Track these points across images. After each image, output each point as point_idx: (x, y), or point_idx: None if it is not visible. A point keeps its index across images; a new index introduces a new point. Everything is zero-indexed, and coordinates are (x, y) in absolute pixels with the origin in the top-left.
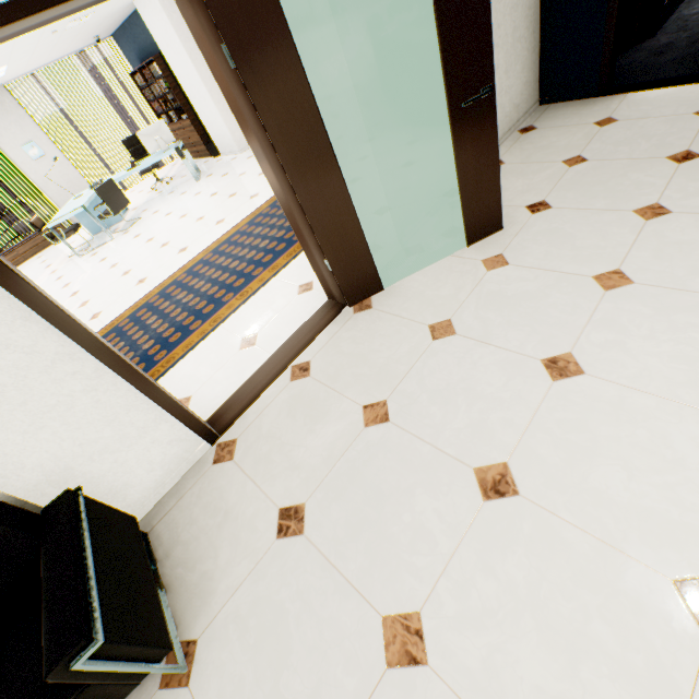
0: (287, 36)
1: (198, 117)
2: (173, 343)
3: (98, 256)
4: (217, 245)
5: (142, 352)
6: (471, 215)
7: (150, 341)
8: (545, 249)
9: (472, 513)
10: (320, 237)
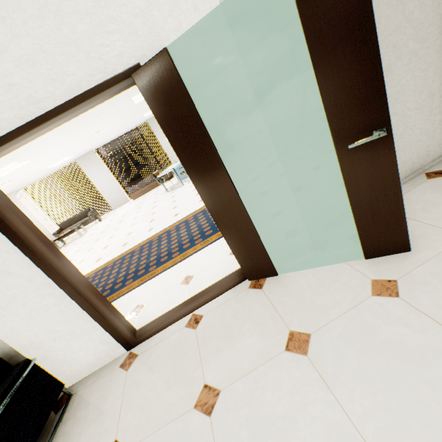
0: (193, 109)
1: None
2: (161, 262)
3: (173, 193)
4: None
5: (148, 261)
6: (367, 234)
7: (155, 256)
8: None
9: None
10: (223, 231)
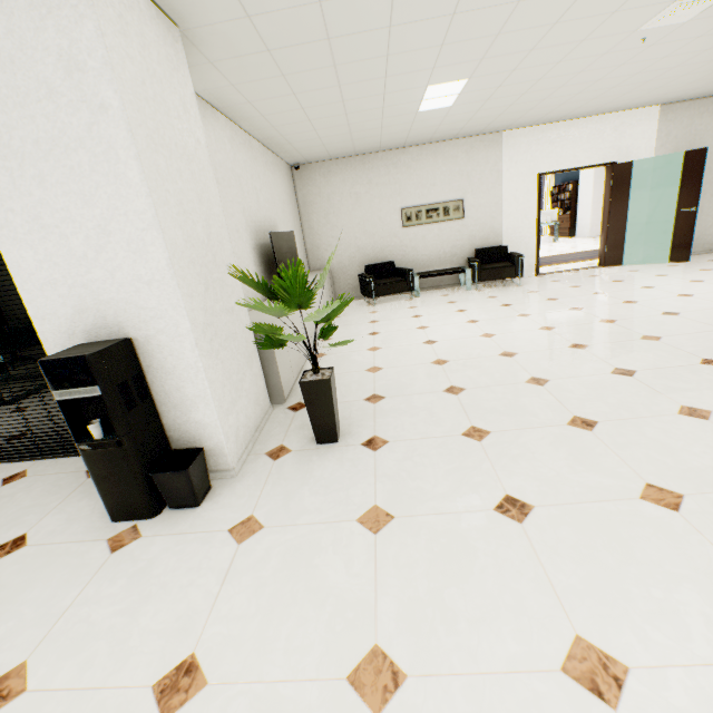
0: (629, 182)
1: (575, 215)
2: None
3: None
4: (556, 256)
5: None
6: (673, 250)
7: None
8: (696, 266)
9: (606, 282)
10: (608, 236)
